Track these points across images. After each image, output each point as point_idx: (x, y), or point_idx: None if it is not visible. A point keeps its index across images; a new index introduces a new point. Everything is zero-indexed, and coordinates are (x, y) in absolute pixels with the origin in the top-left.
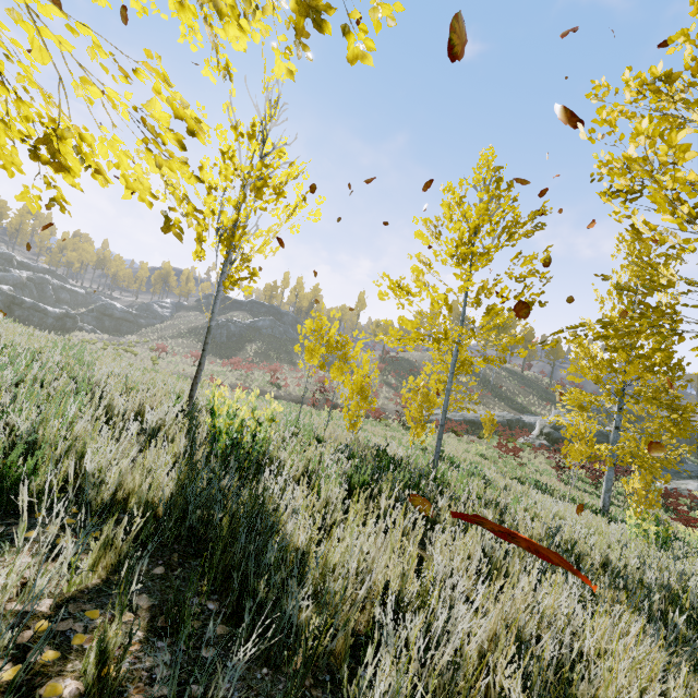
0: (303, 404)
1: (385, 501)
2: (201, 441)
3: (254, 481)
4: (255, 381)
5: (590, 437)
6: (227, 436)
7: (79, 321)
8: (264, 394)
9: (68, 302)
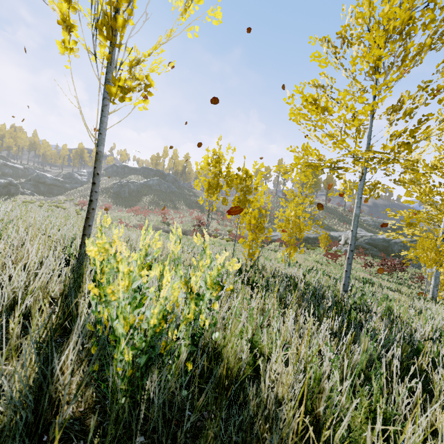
0: (186, 235)
1: (441, 416)
2: (86, 329)
3: None
4: (151, 221)
5: (442, 248)
6: (133, 350)
7: (20, 187)
8: (159, 230)
9: (11, 175)
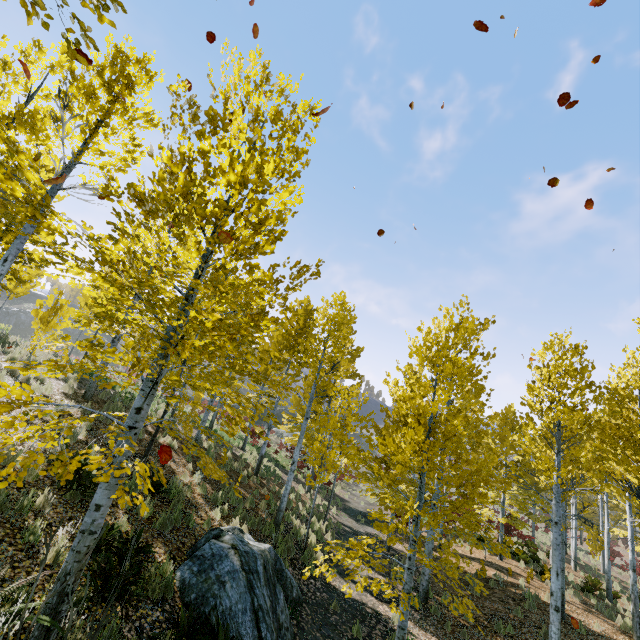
0: None
1: None
2: None
3: (3, 332)
4: None
5: None
6: None
7: None
8: None
9: None
